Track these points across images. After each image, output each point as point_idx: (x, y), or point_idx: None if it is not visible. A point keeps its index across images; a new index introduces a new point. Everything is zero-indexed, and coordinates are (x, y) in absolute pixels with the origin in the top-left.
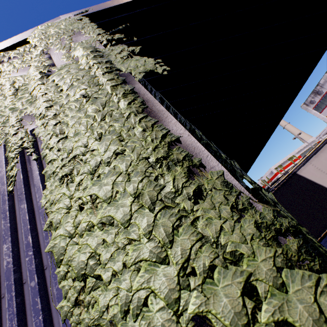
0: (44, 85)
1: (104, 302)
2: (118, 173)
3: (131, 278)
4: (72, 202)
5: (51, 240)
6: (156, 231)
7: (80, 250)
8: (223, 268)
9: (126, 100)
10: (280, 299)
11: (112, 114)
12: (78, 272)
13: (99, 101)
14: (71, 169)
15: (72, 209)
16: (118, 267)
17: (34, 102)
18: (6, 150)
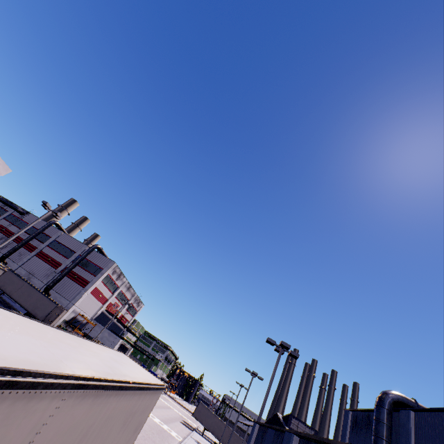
0: None
1: None
2: None
3: None
4: None
5: None
6: None
7: None
8: None
9: None
10: None
11: None
12: None
13: None
14: None
15: None
16: None
17: None
18: None
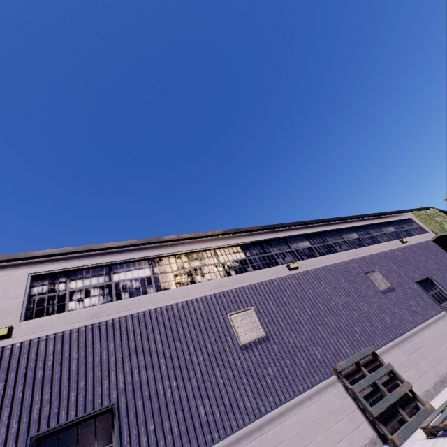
0: None
1: None
2: None
3: None
4: None
5: None
6: None
7: None
8: None
9: None
10: None
11: None
12: None
13: None
14: None
15: None
16: None
17: None
18: None
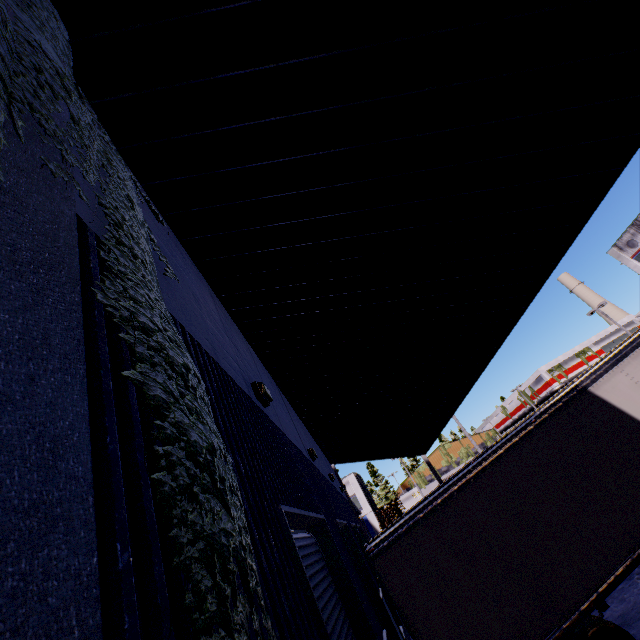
0: None
1: None
2: None
3: None
4: None
5: None
6: None
7: None
8: None
9: None
10: None
11: None
12: None
13: None
14: None
15: None
16: None
17: None
18: None
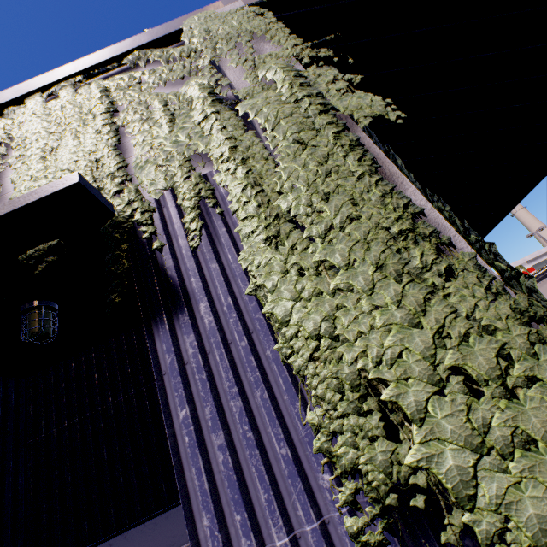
0: (219, 114)
1: (352, 355)
2: (354, 241)
3: (381, 337)
4: (287, 266)
5: (268, 303)
6: (406, 300)
7: (310, 313)
8: (478, 336)
9: (355, 155)
10: (531, 362)
11: (339, 171)
12: (311, 332)
13: (319, 151)
14: (277, 230)
15: (290, 274)
16: (364, 329)
17: (207, 137)
18: (176, 197)
